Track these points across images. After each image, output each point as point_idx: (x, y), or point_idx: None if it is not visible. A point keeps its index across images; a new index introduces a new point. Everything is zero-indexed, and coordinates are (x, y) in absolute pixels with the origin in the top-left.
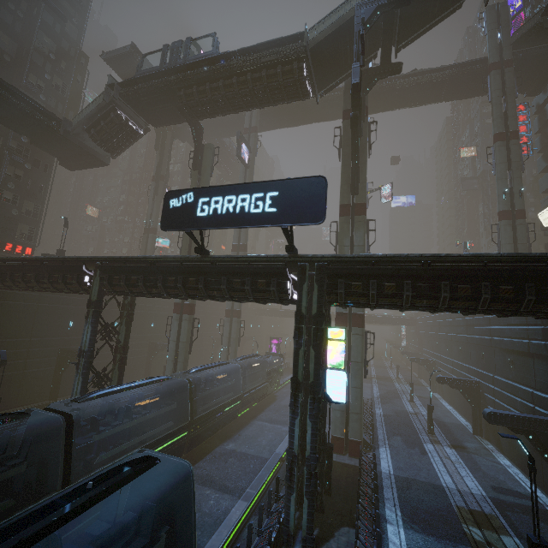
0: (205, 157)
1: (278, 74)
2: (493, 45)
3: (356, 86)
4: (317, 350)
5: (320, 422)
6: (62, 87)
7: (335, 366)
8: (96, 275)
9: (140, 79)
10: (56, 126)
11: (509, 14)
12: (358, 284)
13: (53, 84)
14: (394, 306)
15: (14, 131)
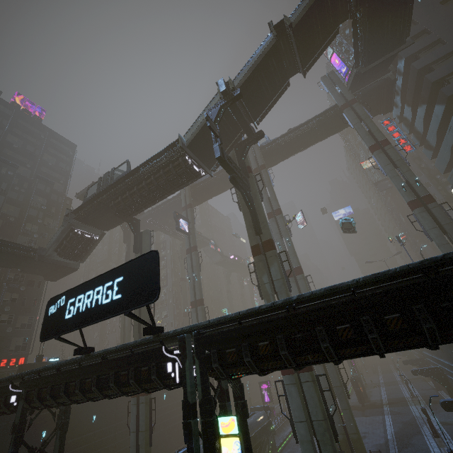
0: (144, 241)
1: (171, 169)
2: (336, 96)
3: (220, 158)
4: None
5: None
6: (52, 224)
7: None
8: (22, 391)
9: (84, 204)
10: (34, 254)
11: (338, 76)
12: (232, 351)
13: (46, 224)
14: (282, 368)
15: (6, 268)
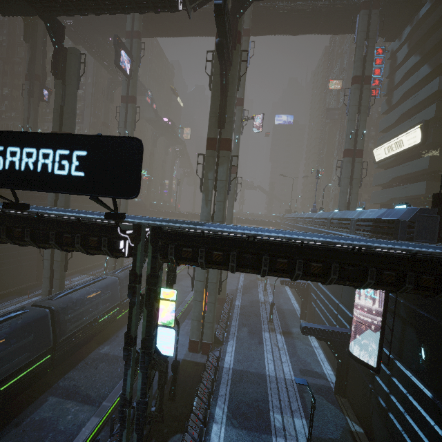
0: (70, 65)
1: None
2: None
3: (219, 7)
4: (149, 309)
5: (155, 365)
6: None
7: (165, 324)
8: None
9: None
10: None
11: None
12: (188, 251)
13: None
14: (223, 269)
15: None
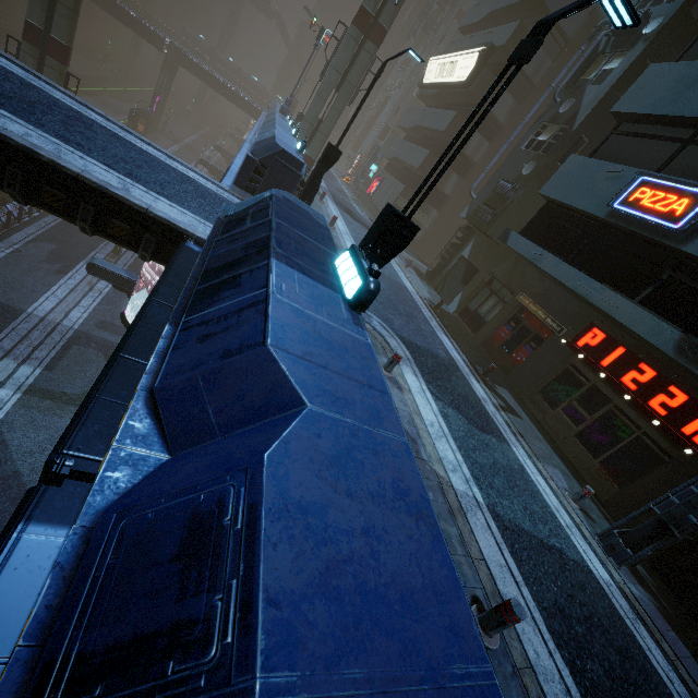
0: None
1: None
2: None
3: None
4: None
5: None
6: None
7: None
8: None
9: None
10: None
11: None
12: None
13: None
14: None
15: None
